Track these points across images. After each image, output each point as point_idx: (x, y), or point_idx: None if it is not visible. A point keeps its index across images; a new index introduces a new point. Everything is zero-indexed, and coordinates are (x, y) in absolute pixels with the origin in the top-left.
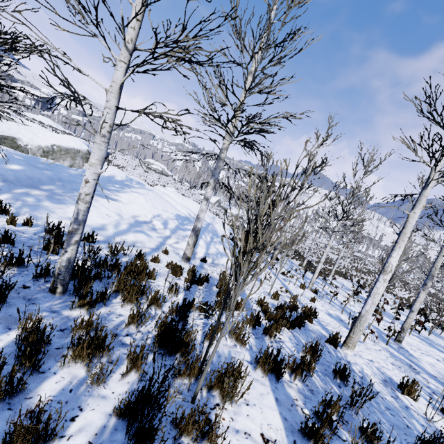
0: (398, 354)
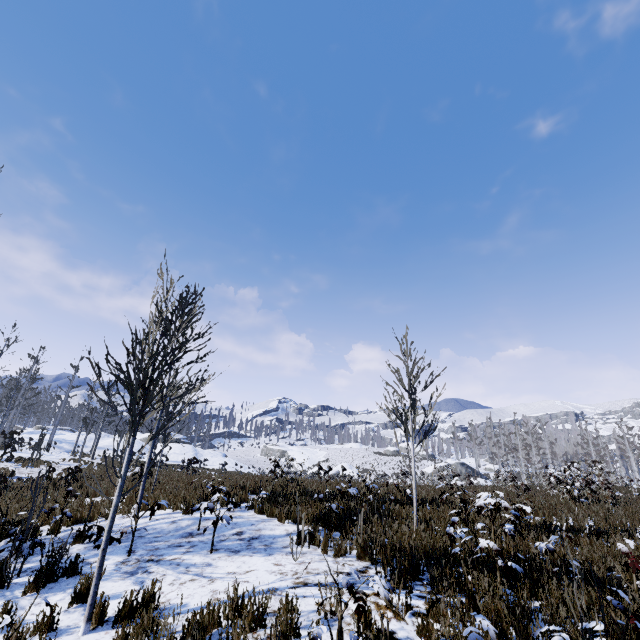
0: None
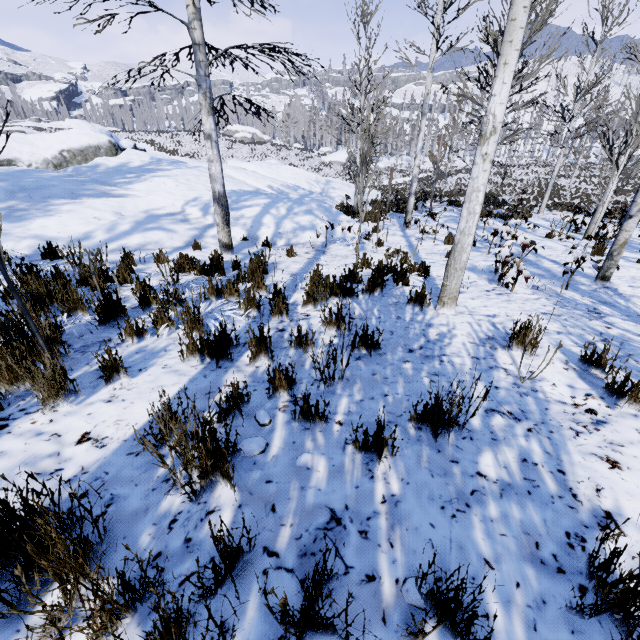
0: (581, 299)
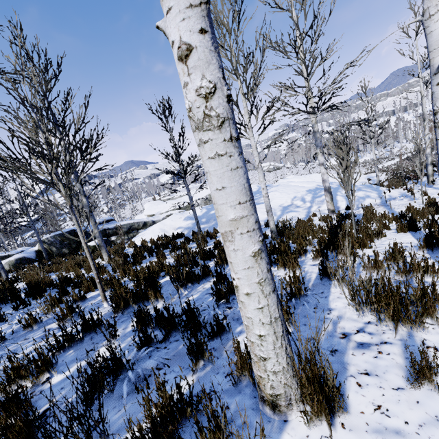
0: None
